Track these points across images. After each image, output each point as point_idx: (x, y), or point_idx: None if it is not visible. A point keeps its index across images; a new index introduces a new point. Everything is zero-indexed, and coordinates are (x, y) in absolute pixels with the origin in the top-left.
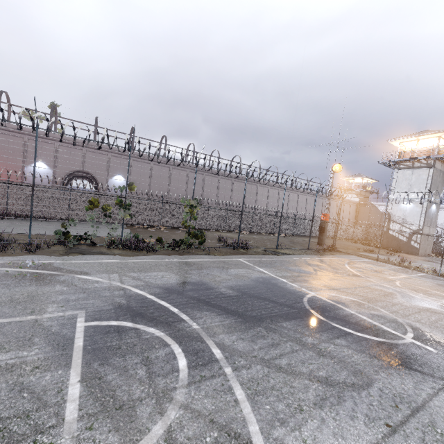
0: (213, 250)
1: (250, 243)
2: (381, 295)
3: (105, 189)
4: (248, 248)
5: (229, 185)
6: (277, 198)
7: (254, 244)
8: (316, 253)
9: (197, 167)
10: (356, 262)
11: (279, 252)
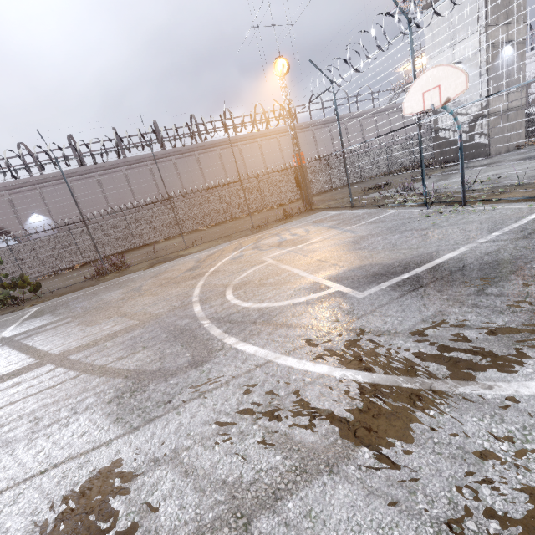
0: (50, 295)
1: (166, 250)
2: (105, 335)
3: (27, 239)
4: (129, 266)
5: (194, 163)
6: (279, 151)
7: (170, 250)
8: (251, 232)
9: (132, 159)
10: (287, 230)
11: (175, 256)
